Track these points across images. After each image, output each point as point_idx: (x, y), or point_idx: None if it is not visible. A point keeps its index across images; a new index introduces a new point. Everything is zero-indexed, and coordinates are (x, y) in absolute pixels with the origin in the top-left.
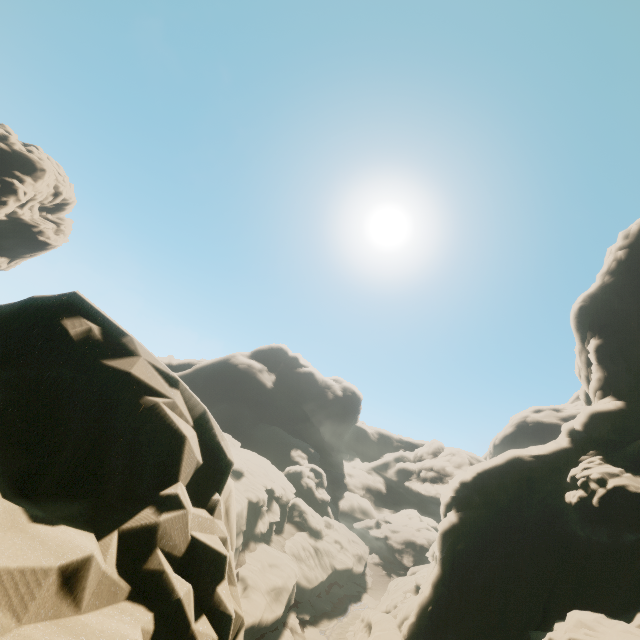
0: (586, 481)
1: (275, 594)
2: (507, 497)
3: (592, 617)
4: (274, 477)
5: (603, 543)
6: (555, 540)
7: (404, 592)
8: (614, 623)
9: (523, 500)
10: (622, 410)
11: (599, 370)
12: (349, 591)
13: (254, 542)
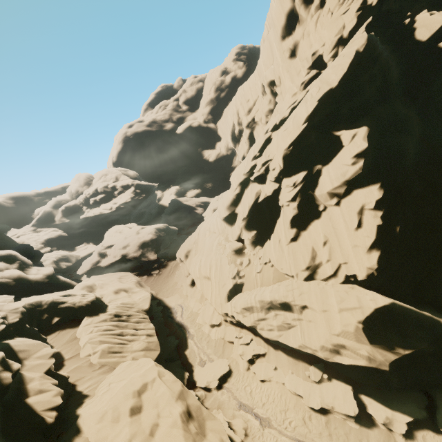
0: None
1: (197, 427)
2: (377, 88)
3: None
4: None
5: None
6: None
7: (230, 264)
8: None
9: (393, 82)
10: None
11: None
12: (158, 312)
13: (71, 441)
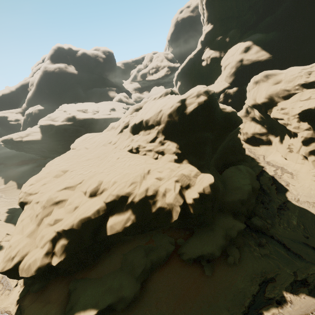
0: (206, 58)
1: None
2: (189, 71)
3: (209, 86)
4: (119, 104)
5: (209, 71)
6: (201, 75)
7: None
8: (212, 85)
9: (193, 69)
10: (212, 29)
11: (206, 13)
12: None
13: None
